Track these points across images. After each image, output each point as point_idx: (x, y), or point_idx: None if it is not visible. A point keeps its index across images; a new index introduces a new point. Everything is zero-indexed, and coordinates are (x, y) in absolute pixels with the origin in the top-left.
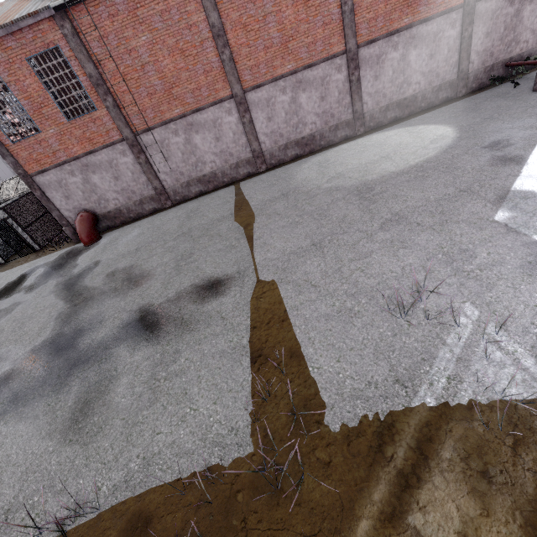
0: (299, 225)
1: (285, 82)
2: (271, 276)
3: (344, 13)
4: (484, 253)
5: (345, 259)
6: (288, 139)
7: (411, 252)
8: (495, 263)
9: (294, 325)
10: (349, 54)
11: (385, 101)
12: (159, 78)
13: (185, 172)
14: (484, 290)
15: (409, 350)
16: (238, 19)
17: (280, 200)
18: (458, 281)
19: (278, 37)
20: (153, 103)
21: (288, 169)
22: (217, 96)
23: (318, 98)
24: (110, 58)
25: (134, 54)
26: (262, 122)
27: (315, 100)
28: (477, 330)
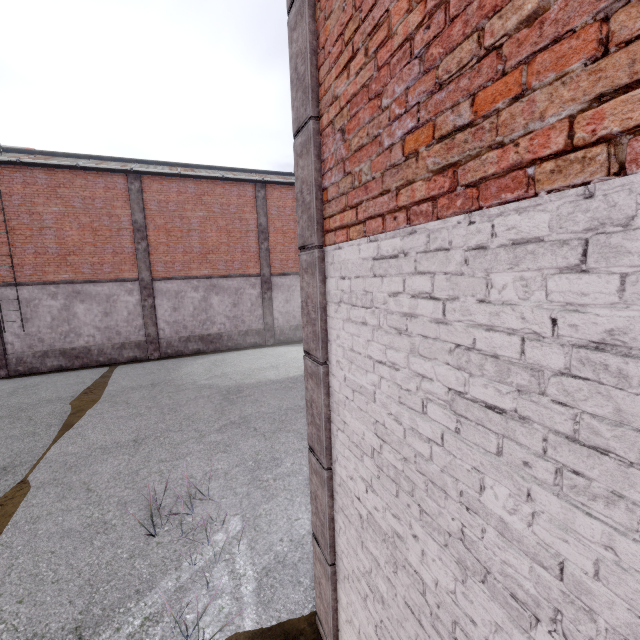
0: (140, 417)
1: (199, 282)
2: (46, 475)
3: (261, 249)
4: (289, 463)
5: (154, 459)
6: (192, 332)
7: (227, 457)
8: (292, 473)
9: (10, 545)
10: (263, 278)
11: (295, 321)
12: (57, 243)
13: (48, 339)
14: (263, 501)
15: (131, 578)
16: (163, 225)
17: (144, 388)
18: (247, 490)
19: (199, 247)
20: (38, 262)
21: (181, 361)
22: (121, 275)
23: (231, 303)
24: (4, 211)
25: (37, 217)
26: (166, 309)
27: (227, 304)
28: (225, 548)
